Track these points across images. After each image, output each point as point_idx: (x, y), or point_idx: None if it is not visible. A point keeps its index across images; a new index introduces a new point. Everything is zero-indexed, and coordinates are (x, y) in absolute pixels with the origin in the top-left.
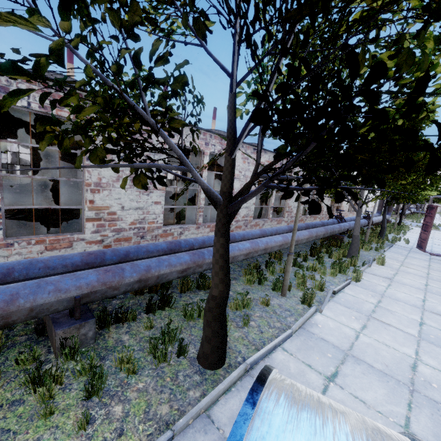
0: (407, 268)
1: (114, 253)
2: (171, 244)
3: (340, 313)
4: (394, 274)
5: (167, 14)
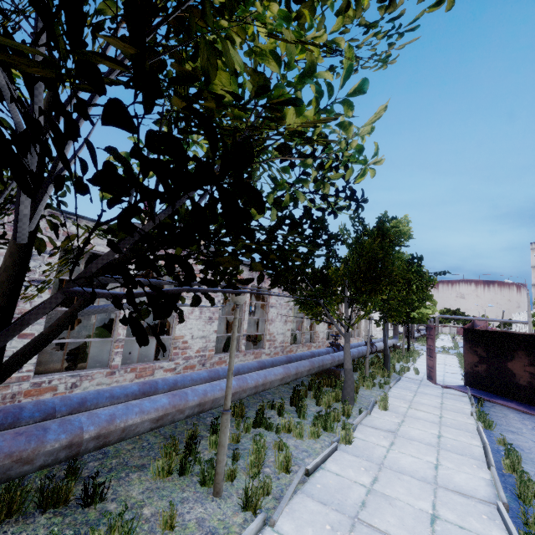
0: (416, 410)
1: None
2: None
3: (308, 521)
4: (400, 423)
5: None
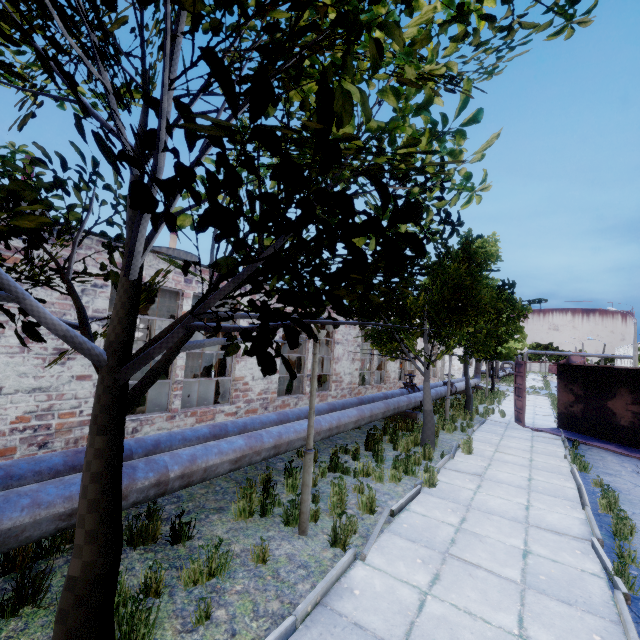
0: (504, 454)
1: None
2: (78, 456)
3: (398, 556)
4: (486, 467)
5: None
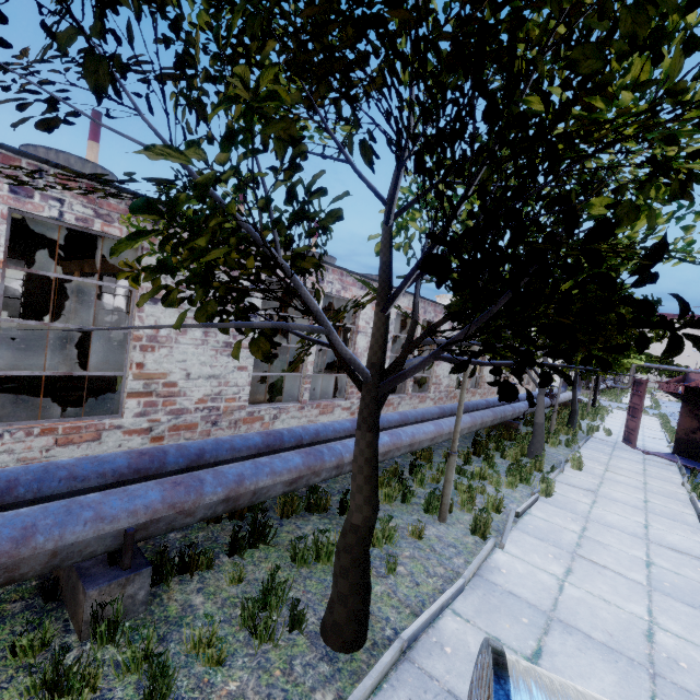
0: (615, 474)
1: (180, 452)
2: (269, 437)
3: (531, 549)
4: (598, 484)
5: (295, 114)
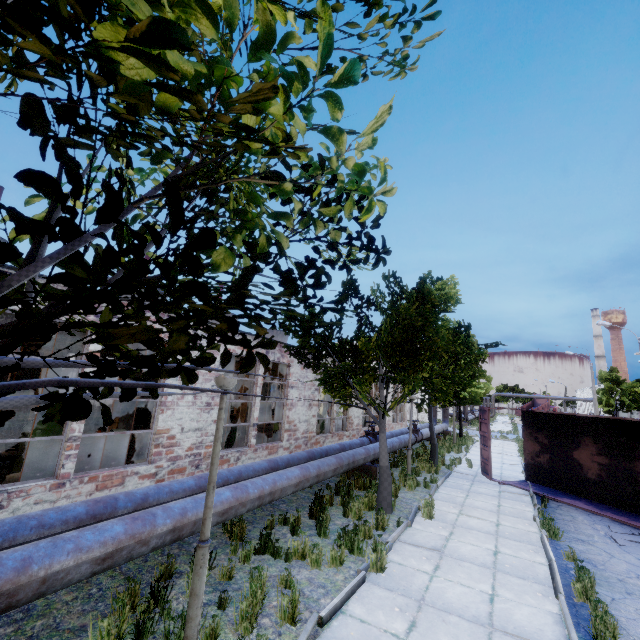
0: (468, 517)
1: None
2: None
3: None
4: (447, 536)
5: None
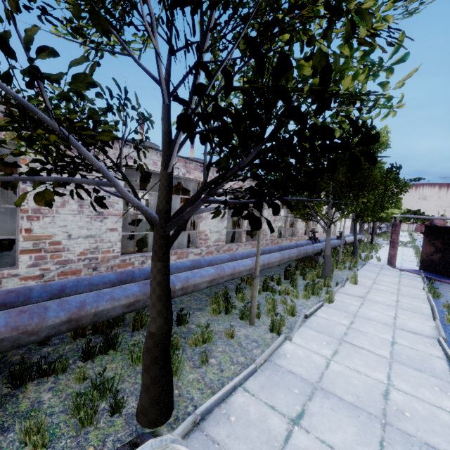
0: (379, 285)
1: (44, 289)
2: (122, 275)
3: (311, 339)
4: (367, 292)
5: None
